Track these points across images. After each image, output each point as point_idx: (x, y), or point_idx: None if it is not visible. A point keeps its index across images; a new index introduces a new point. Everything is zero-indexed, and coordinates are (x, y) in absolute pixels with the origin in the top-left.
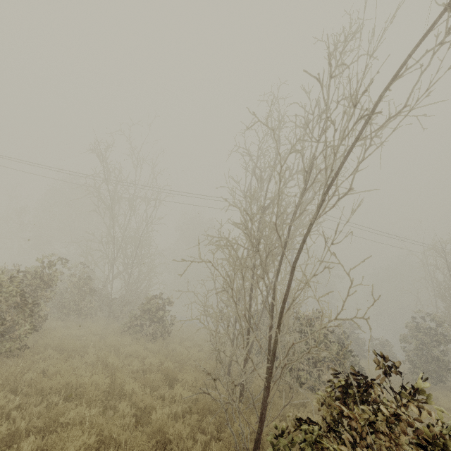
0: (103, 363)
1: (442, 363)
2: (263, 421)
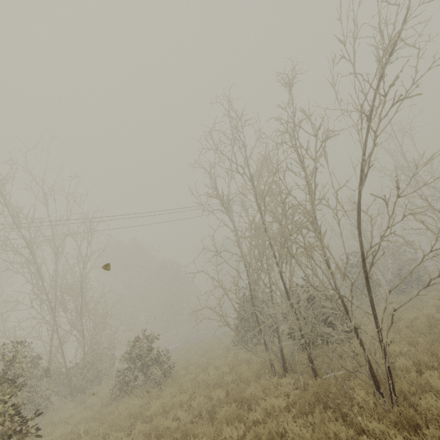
0: (154, 436)
1: (372, 284)
2: (390, 370)
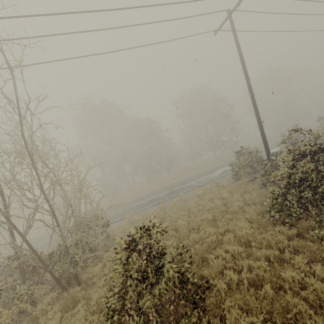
0: None
1: None
2: None
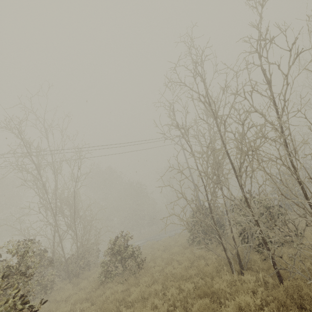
0: None
1: None
2: None
